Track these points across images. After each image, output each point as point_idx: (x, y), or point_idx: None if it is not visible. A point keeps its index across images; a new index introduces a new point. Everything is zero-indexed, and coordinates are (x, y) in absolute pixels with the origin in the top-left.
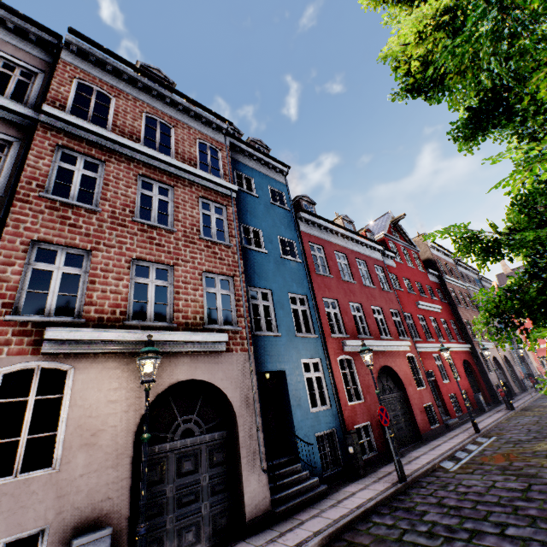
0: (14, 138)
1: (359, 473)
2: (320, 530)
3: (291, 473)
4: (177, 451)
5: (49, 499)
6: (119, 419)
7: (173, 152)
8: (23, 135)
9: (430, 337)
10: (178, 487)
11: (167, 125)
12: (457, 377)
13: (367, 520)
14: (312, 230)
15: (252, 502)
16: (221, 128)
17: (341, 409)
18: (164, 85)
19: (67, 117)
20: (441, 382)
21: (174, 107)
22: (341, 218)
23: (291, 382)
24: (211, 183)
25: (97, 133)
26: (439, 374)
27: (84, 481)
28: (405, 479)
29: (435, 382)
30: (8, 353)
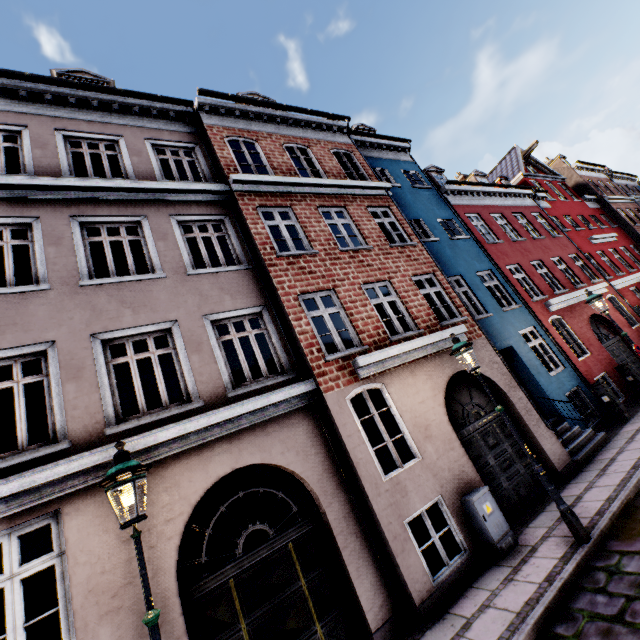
0: (222, 215)
1: (623, 416)
2: None
3: (563, 432)
4: (478, 431)
5: (430, 478)
6: (433, 414)
7: (323, 173)
8: (226, 210)
9: (618, 271)
10: (495, 457)
11: (302, 148)
12: None
13: None
14: (461, 200)
15: (554, 457)
16: (341, 128)
17: (575, 367)
18: (284, 108)
19: (250, 178)
20: None
21: (296, 126)
22: (472, 175)
23: (522, 354)
24: (367, 189)
25: (274, 182)
26: None
27: (441, 463)
28: None
29: None
30: (343, 385)
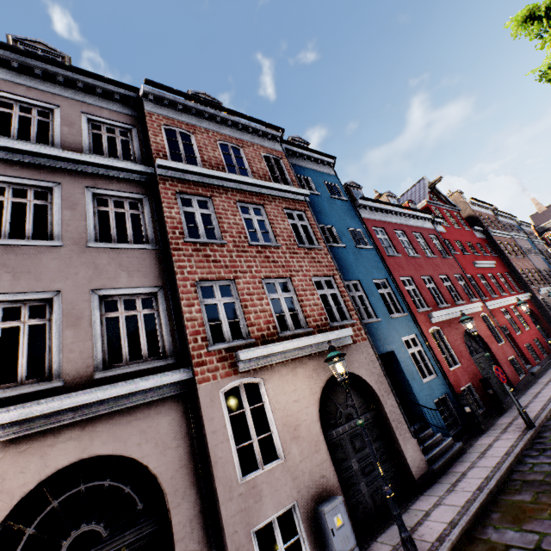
0: (141, 195)
1: (480, 428)
2: (488, 476)
3: (427, 437)
4: (347, 433)
5: (288, 482)
6: (305, 414)
7: (250, 172)
8: (147, 190)
9: (493, 293)
10: (358, 461)
11: (235, 147)
12: (526, 327)
13: (522, 462)
14: (371, 214)
15: (414, 465)
16: (275, 137)
17: (446, 376)
18: (225, 110)
19: (175, 165)
20: (515, 334)
21: (235, 128)
22: (385, 195)
23: (401, 360)
24: (287, 193)
25: (199, 173)
26: (511, 327)
27: (303, 466)
28: (533, 425)
29: (509, 335)
30: (220, 377)
